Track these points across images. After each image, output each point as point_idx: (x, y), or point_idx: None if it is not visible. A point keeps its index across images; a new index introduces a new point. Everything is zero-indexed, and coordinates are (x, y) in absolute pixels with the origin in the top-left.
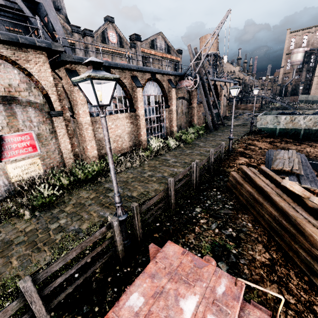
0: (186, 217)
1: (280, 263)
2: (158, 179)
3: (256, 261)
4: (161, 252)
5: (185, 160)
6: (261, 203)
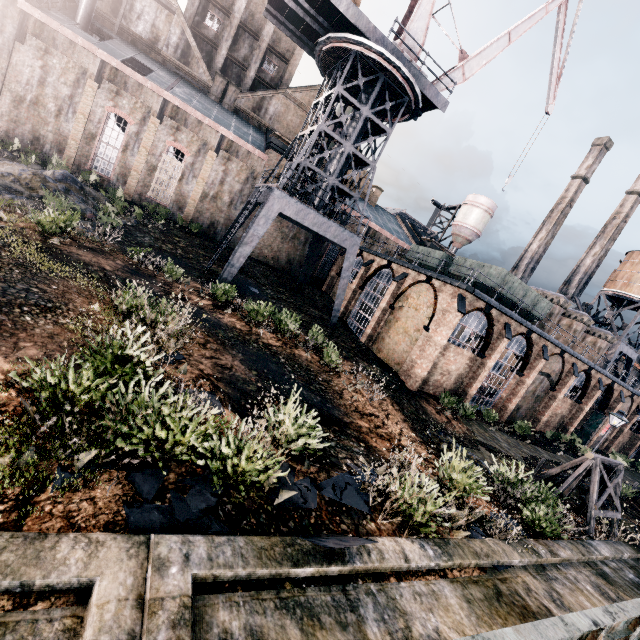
0: None
1: None
2: None
3: None
4: None
5: None
6: None
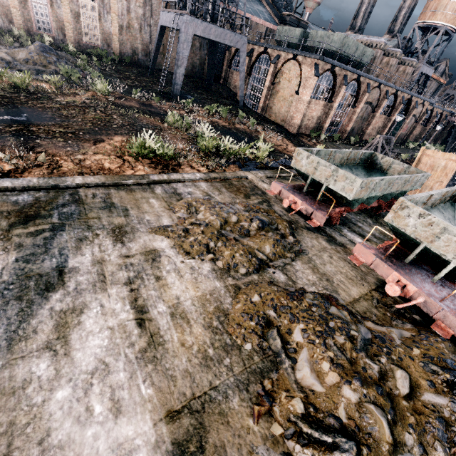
0: None
1: None
2: None
3: None
4: None
5: None
6: None
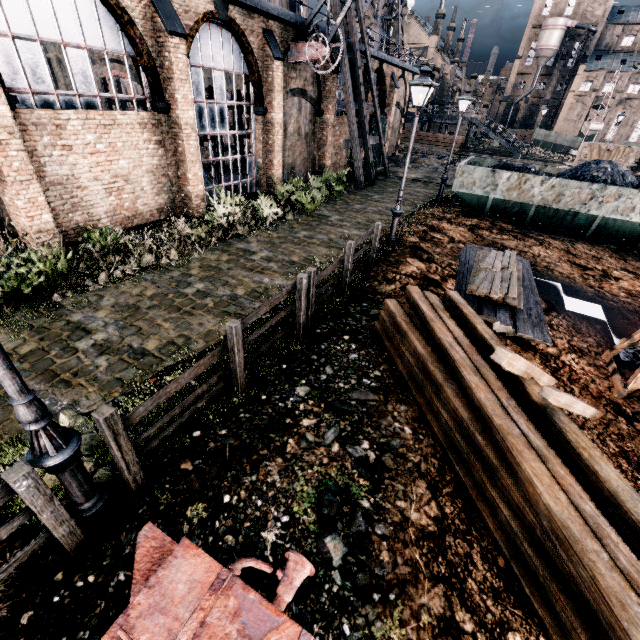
0: (271, 411)
1: (458, 527)
2: (220, 304)
3: (408, 527)
4: (150, 587)
5: (292, 257)
6: (438, 384)
